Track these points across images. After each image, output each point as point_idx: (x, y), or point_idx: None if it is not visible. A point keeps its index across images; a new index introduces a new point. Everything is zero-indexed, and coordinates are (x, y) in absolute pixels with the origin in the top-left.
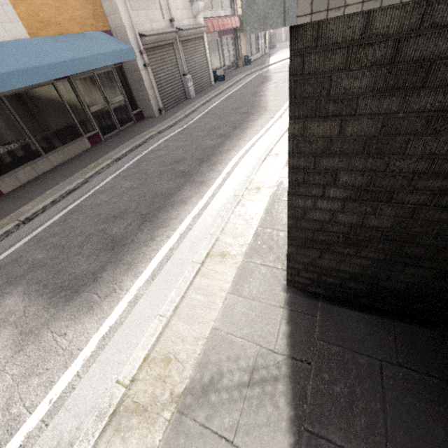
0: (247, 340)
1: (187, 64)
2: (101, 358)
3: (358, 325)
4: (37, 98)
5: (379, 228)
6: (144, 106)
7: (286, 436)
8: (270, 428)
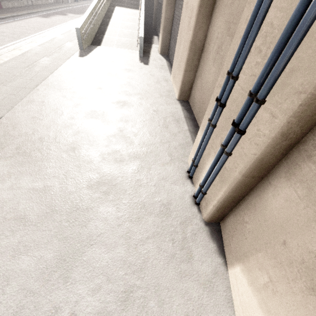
0: None
1: None
2: None
3: None
4: None
5: None
6: None
7: None
8: None
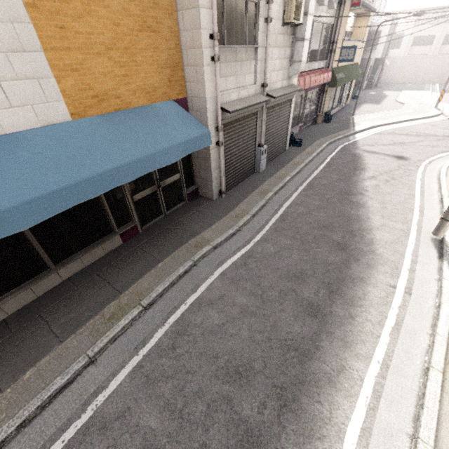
0: None
1: (266, 132)
2: None
3: None
4: None
5: None
6: (202, 185)
7: None
8: None
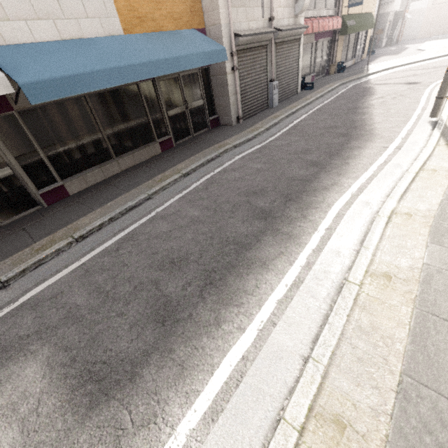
0: None
1: (276, 68)
2: None
3: None
4: (119, 98)
5: None
6: (222, 113)
7: None
8: None
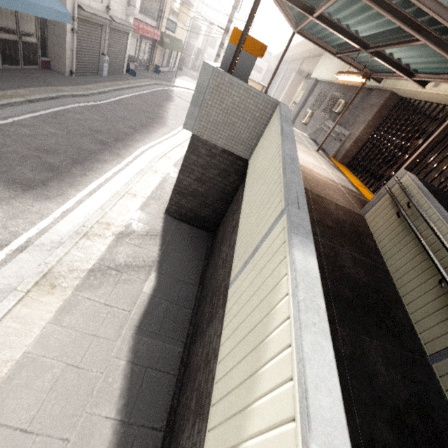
0: (146, 225)
1: (108, 47)
2: (65, 219)
3: (188, 228)
4: None
5: (201, 192)
6: (56, 60)
7: (158, 247)
8: (153, 245)
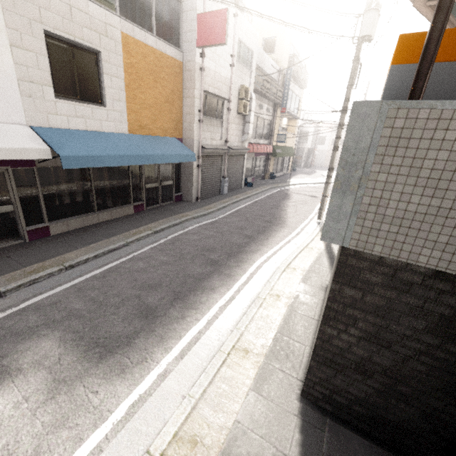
0: (265, 440)
1: (228, 170)
2: (129, 425)
3: (360, 449)
4: (112, 170)
5: (380, 365)
6: (186, 192)
7: None
8: None
